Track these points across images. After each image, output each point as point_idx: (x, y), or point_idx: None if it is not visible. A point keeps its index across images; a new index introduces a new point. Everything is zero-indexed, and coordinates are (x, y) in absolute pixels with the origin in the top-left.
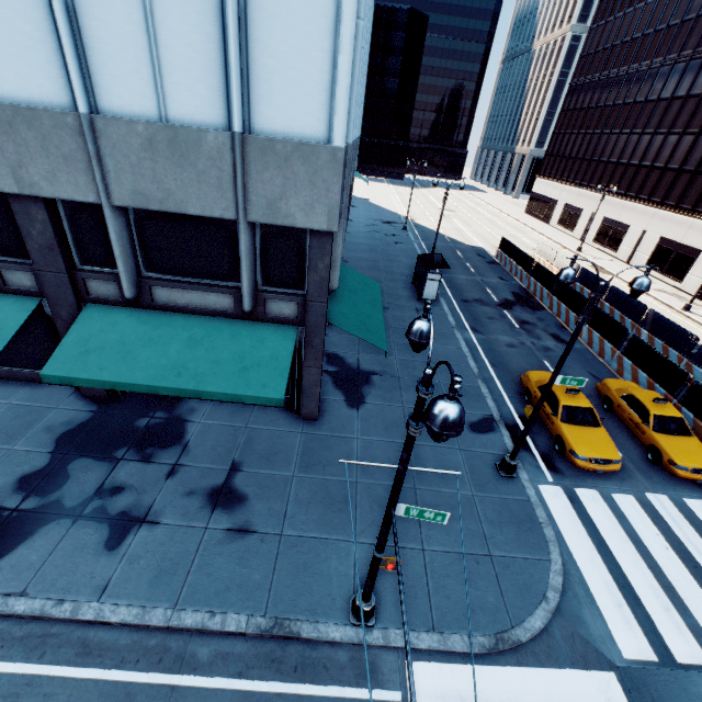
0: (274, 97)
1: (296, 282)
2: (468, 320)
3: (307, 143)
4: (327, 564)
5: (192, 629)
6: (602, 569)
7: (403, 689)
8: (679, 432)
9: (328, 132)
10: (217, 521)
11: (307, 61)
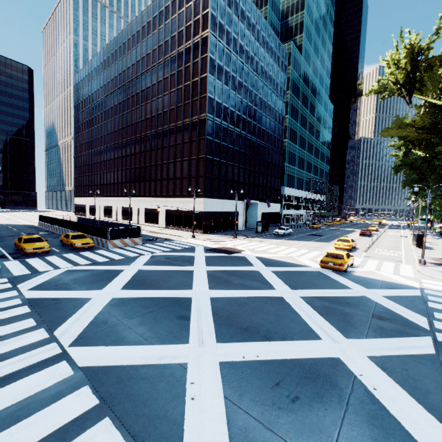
0: None
1: None
2: None
3: None
4: None
5: None
6: (22, 267)
7: None
8: (82, 238)
9: None
10: None
11: None
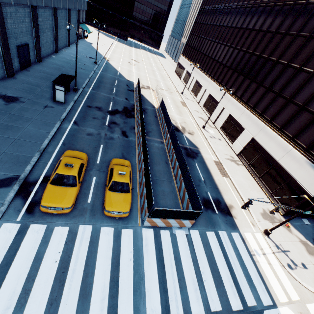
0: None
1: None
2: (78, 117)
3: None
4: None
5: None
6: None
7: None
8: (122, 191)
9: None
10: None
11: None
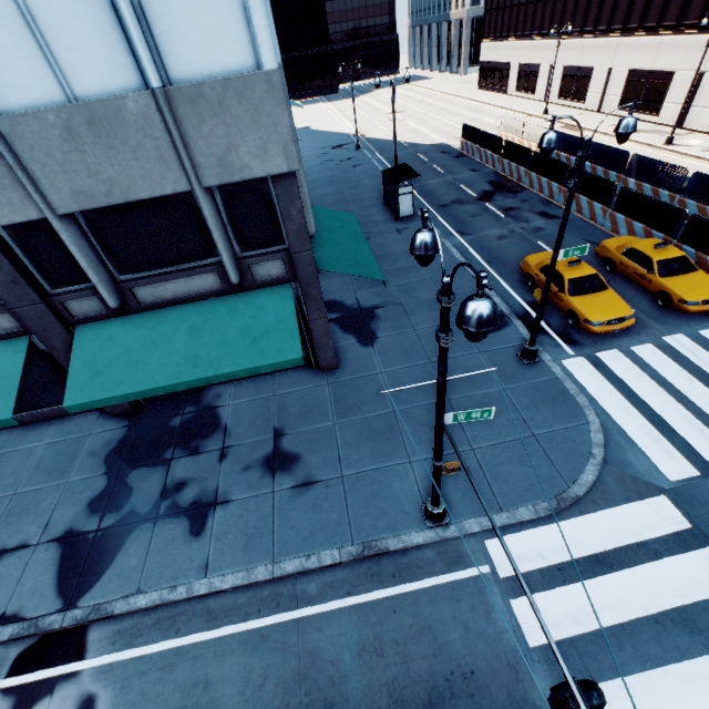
0: (182, 30)
1: (274, 238)
2: (452, 225)
3: (236, 76)
4: (391, 487)
5: (295, 573)
6: (637, 416)
7: (489, 562)
8: (684, 271)
9: (254, 55)
10: (281, 483)
11: None
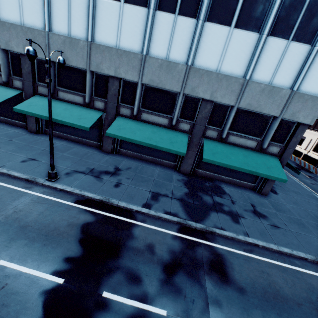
0: (310, 82)
1: (281, 141)
2: (287, 172)
3: (316, 96)
4: (315, 243)
5: (288, 253)
6: None
7: None
8: None
9: None
10: (264, 221)
11: None
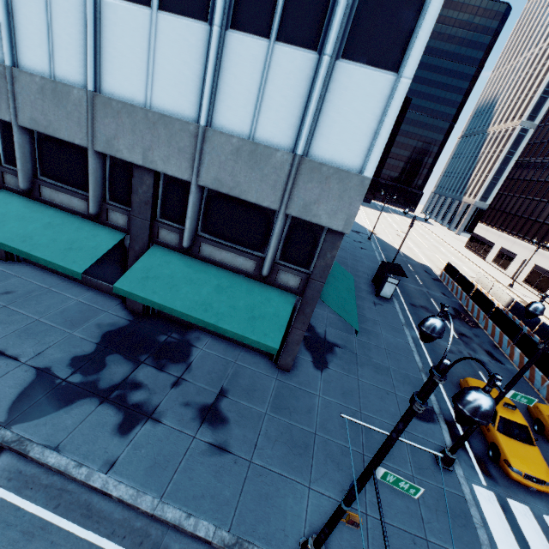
0: (331, 137)
1: (305, 263)
2: (415, 321)
3: (345, 170)
4: (284, 500)
5: (170, 523)
6: None
7: None
8: None
9: (362, 165)
10: (203, 434)
11: (361, 119)
